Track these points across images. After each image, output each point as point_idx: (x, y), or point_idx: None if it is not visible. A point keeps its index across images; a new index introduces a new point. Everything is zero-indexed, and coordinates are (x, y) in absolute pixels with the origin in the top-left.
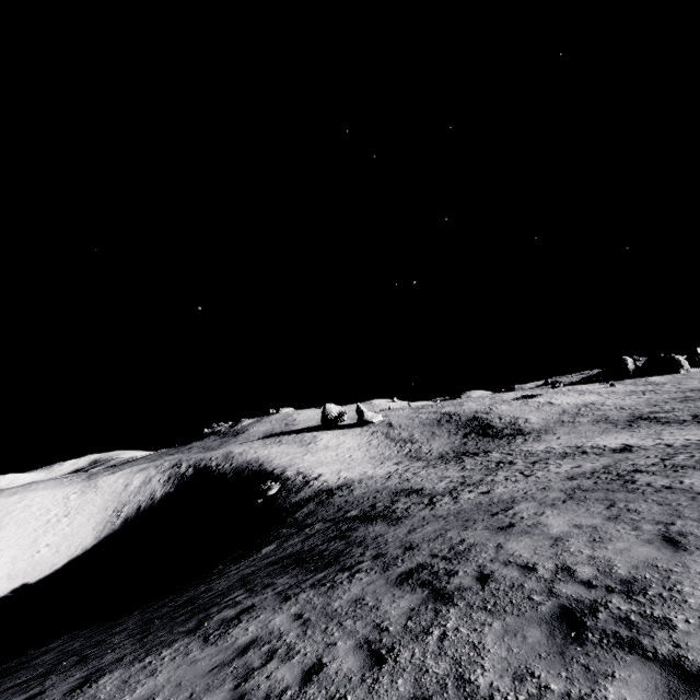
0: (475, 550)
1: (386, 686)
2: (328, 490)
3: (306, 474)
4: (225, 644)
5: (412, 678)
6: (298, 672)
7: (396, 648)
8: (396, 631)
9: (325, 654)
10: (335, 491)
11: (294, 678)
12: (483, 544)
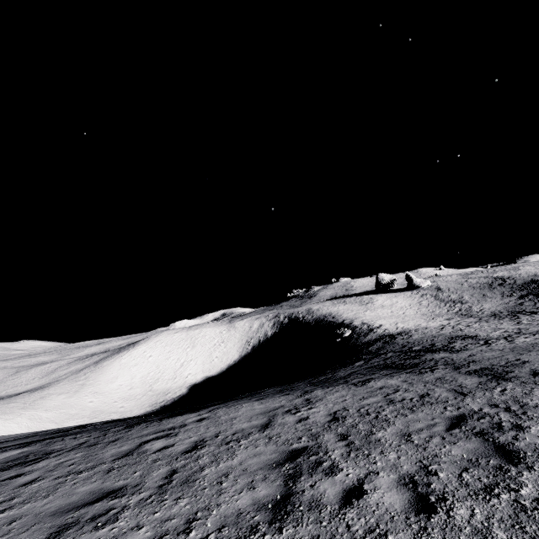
0: (528, 363)
1: (470, 400)
2: (390, 335)
3: (369, 324)
4: (368, 387)
5: (485, 399)
6: (415, 395)
7: (473, 392)
8: (471, 387)
9: (428, 391)
10: (396, 336)
11: (415, 396)
12: (536, 361)
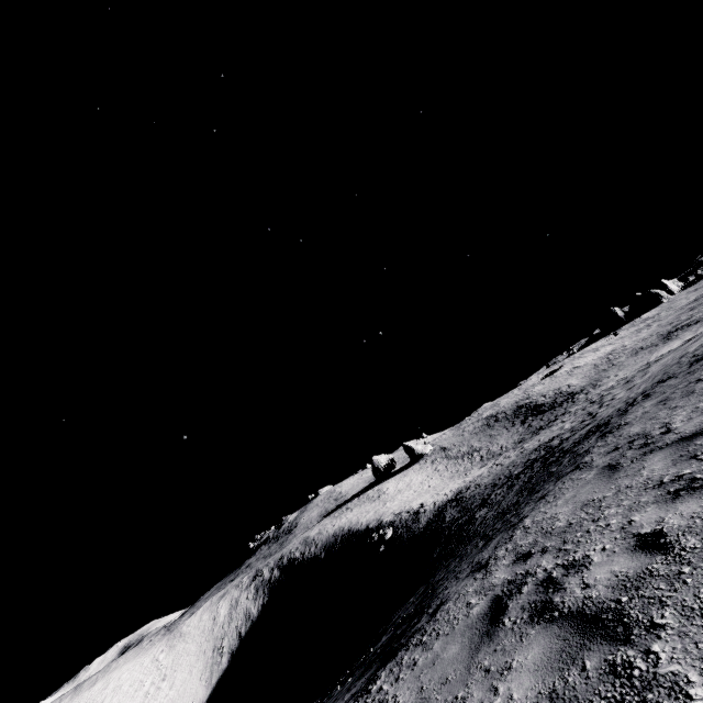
0: None
1: None
2: (449, 501)
3: (406, 510)
4: (640, 415)
5: None
6: None
7: None
8: None
9: None
10: (458, 497)
11: None
12: None
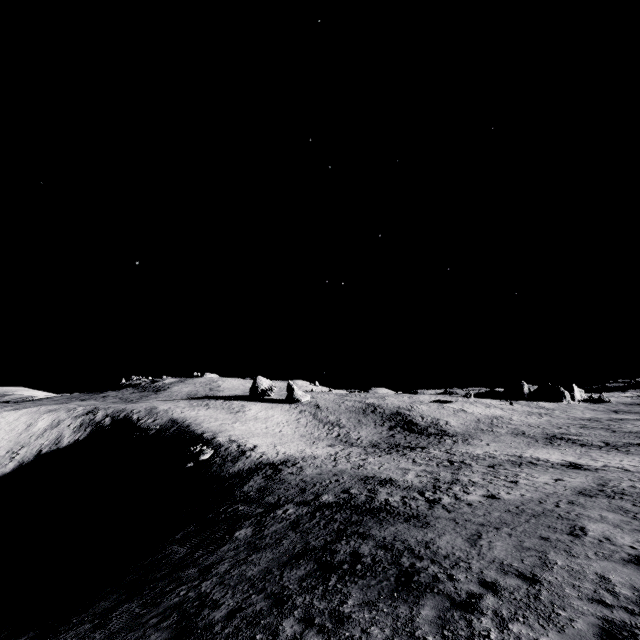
0: None
1: None
2: (271, 464)
3: (240, 442)
4: None
5: None
6: None
7: None
8: None
9: None
10: (279, 466)
11: None
12: None
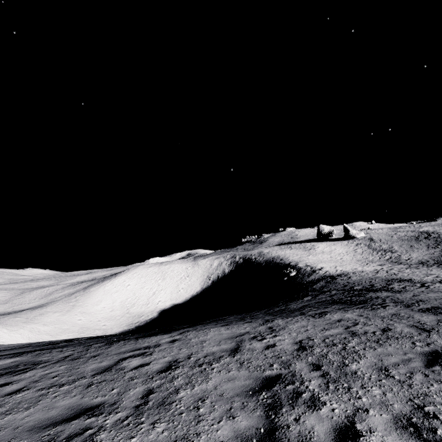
0: None
1: (437, 337)
2: (331, 276)
3: (312, 266)
4: (326, 319)
5: None
6: (376, 329)
7: (435, 329)
8: (432, 324)
9: (389, 326)
10: (336, 277)
11: (376, 330)
12: None
